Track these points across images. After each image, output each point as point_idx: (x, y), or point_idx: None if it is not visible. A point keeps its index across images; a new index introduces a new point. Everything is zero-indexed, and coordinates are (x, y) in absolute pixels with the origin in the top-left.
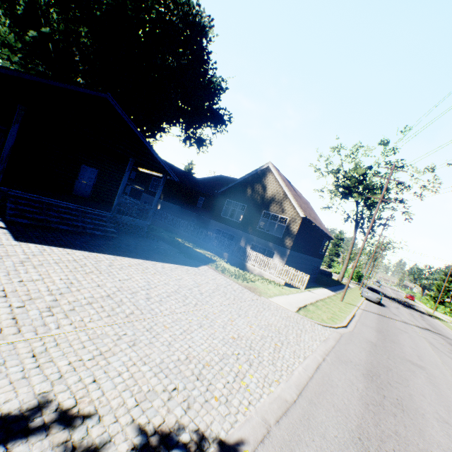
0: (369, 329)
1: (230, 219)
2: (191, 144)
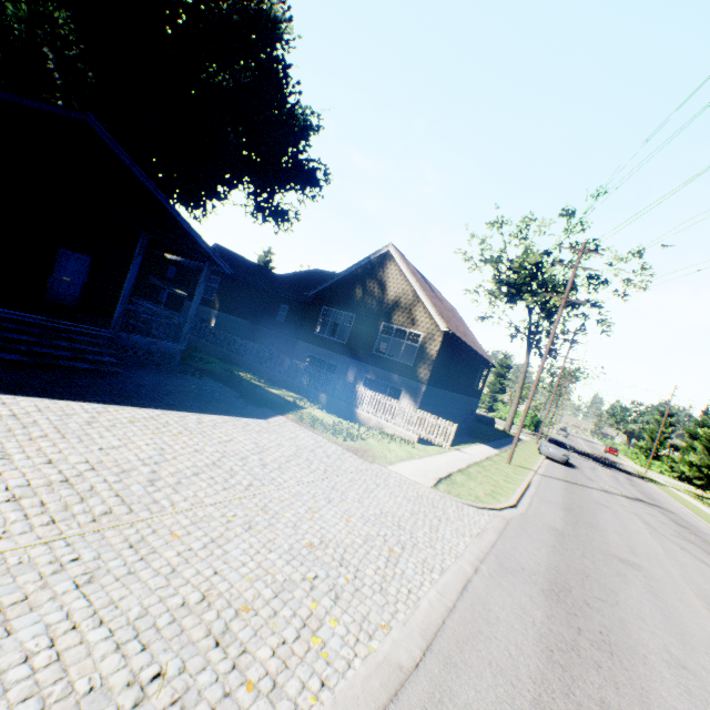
0: (551, 507)
1: (330, 339)
2: (264, 219)
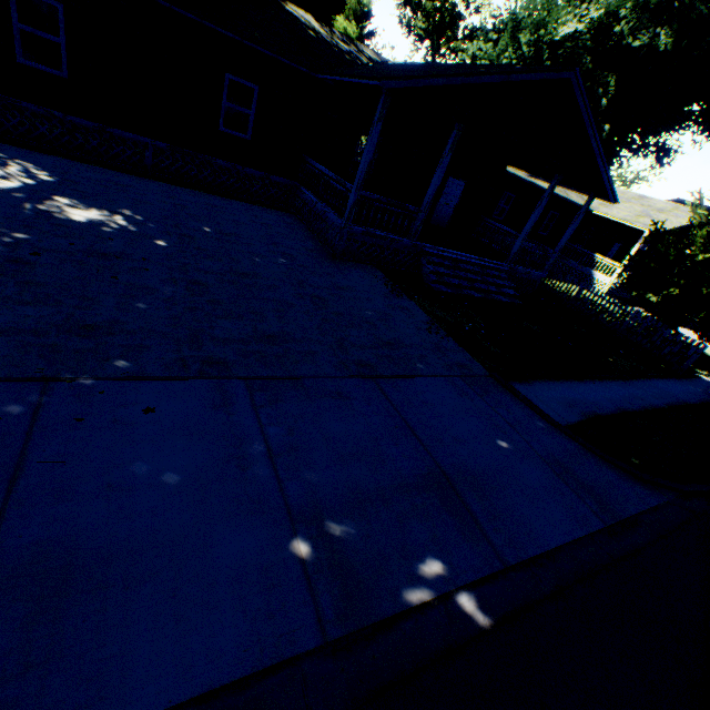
0: None
1: None
2: (644, 156)
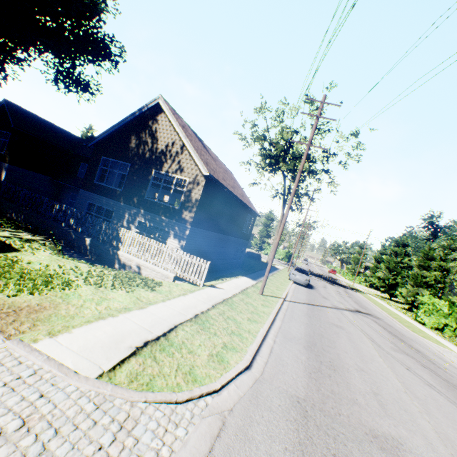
0: (295, 348)
1: (108, 187)
2: (66, 87)
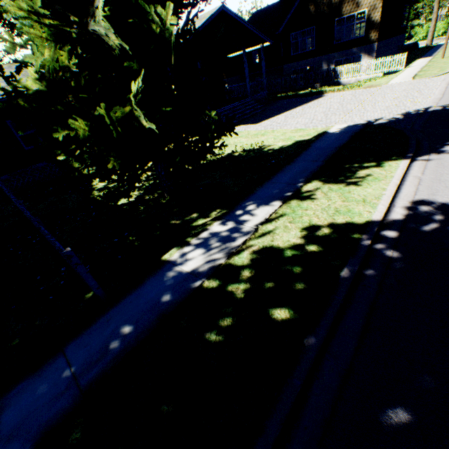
0: None
1: (303, 53)
2: None
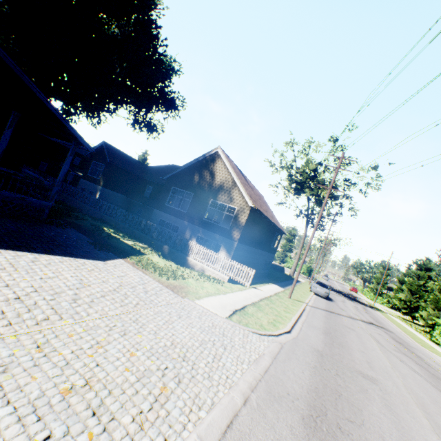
0: (316, 331)
1: (175, 209)
2: (140, 128)
